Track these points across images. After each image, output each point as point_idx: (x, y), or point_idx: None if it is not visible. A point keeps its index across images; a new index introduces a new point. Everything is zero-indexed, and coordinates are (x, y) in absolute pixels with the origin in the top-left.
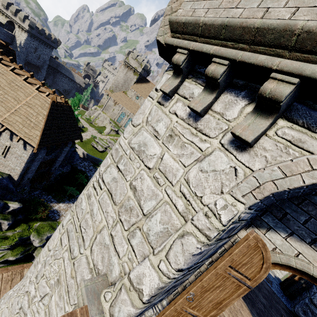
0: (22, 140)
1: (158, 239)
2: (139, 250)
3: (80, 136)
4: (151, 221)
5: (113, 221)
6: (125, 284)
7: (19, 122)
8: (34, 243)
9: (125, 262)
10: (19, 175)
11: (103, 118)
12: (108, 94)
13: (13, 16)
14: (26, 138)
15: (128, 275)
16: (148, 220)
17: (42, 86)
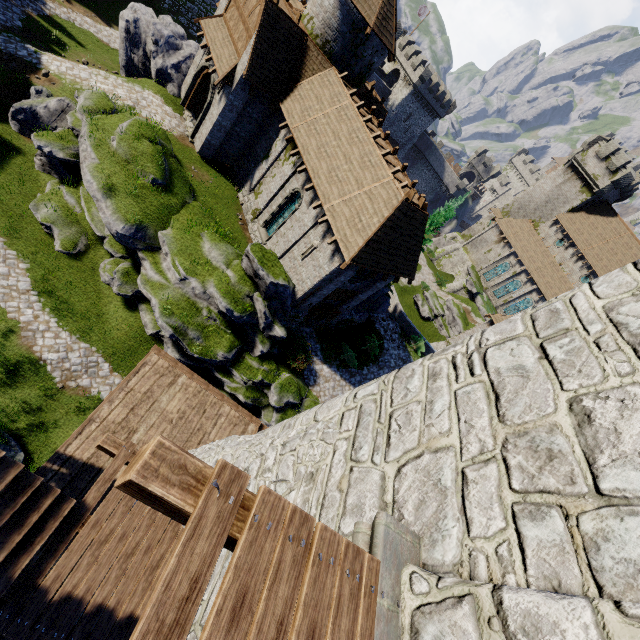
0: (334, 245)
1: (637, 583)
2: (542, 559)
3: (413, 273)
4: (624, 523)
5: (481, 451)
6: (479, 599)
7: (346, 216)
8: (271, 399)
9: (483, 553)
10: (305, 292)
11: (460, 259)
12: (495, 217)
13: (404, 62)
14: (341, 244)
15: (492, 587)
16: (610, 511)
17: (401, 171)
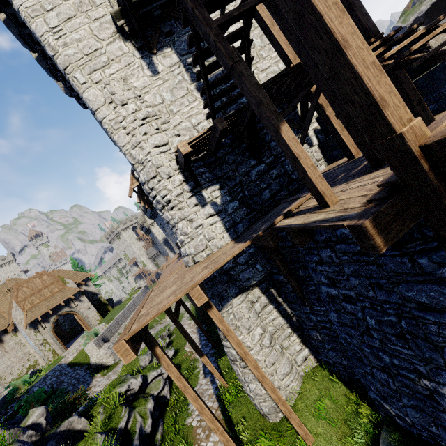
0: None
1: None
2: None
3: None
4: None
5: (86, 18)
6: None
7: None
8: (136, 386)
9: (108, 10)
10: None
11: None
12: None
13: None
14: None
15: None
16: None
17: None
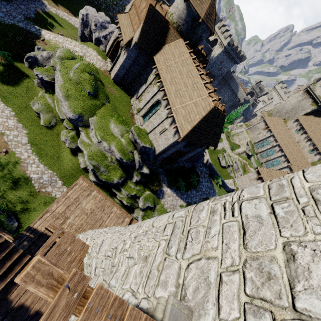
0: (176, 128)
1: None
2: None
3: (216, 144)
4: None
5: (232, 264)
6: None
7: (182, 114)
8: (139, 204)
9: None
10: (160, 151)
11: (243, 137)
12: (263, 116)
13: (220, 35)
14: (179, 128)
15: None
16: None
17: (213, 92)
